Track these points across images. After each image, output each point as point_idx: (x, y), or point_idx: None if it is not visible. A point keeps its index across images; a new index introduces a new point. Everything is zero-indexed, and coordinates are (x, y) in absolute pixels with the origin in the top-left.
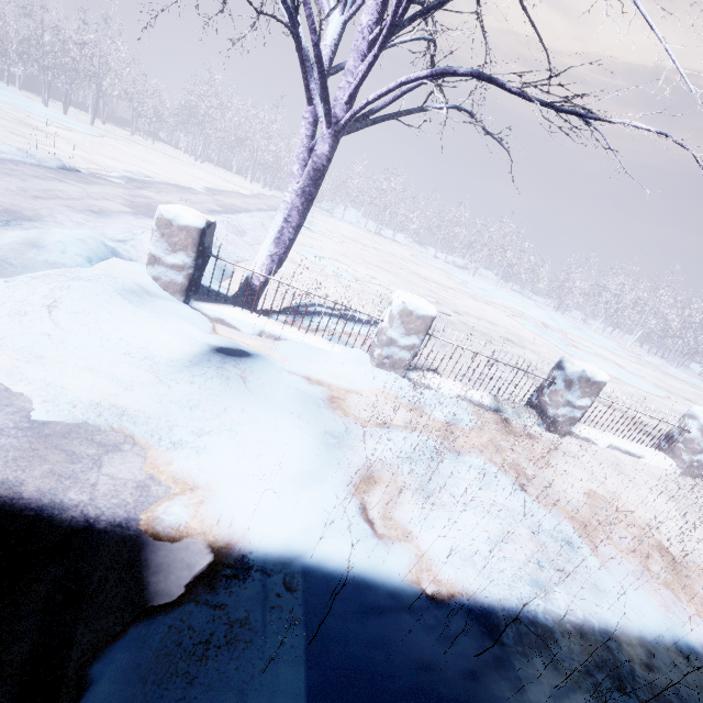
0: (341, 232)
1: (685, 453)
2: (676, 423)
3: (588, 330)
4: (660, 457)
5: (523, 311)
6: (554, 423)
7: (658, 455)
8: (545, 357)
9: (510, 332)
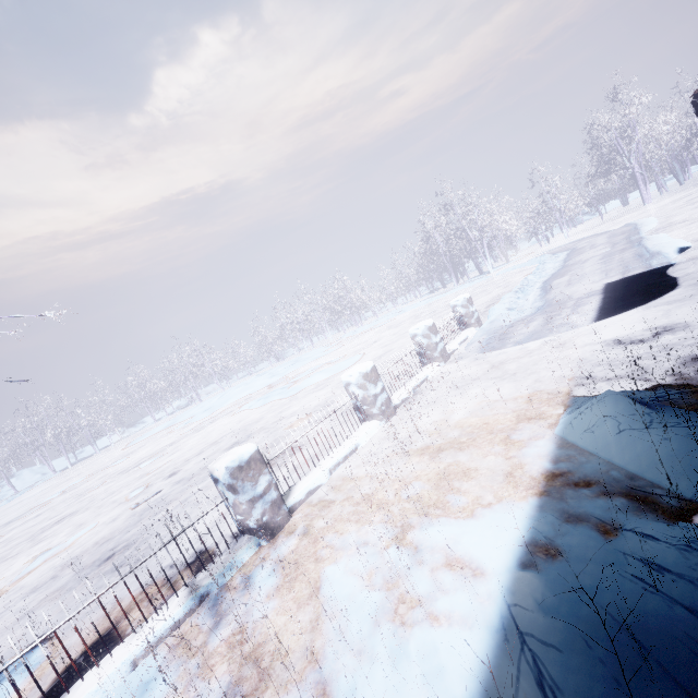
0: (6, 519)
1: (372, 408)
2: (349, 397)
3: (302, 355)
4: (366, 430)
5: (249, 392)
6: (266, 528)
7: (364, 430)
8: (274, 421)
9: (237, 430)
